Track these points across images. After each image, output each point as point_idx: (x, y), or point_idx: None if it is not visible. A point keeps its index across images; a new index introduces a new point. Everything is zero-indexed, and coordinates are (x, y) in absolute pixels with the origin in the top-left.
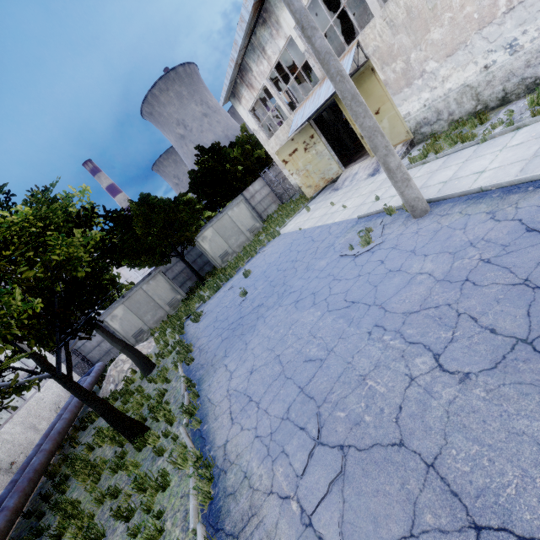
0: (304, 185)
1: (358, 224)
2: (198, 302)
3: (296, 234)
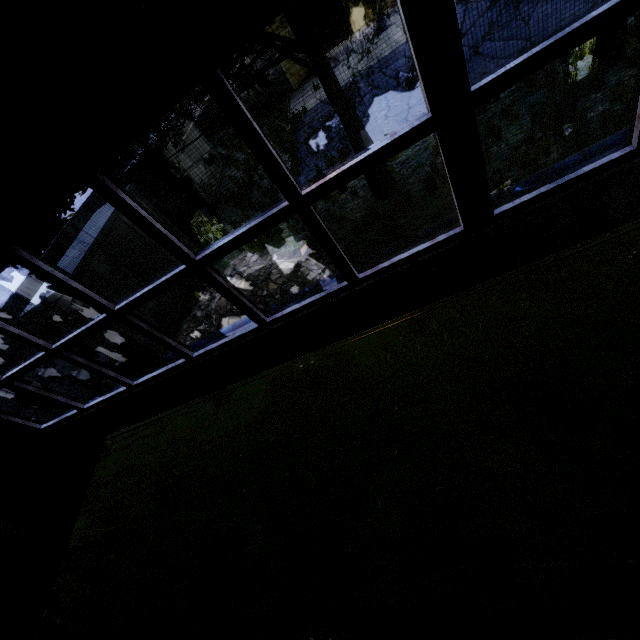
0: (288, 71)
1: (467, 1)
2: (275, 191)
3: (355, 80)
